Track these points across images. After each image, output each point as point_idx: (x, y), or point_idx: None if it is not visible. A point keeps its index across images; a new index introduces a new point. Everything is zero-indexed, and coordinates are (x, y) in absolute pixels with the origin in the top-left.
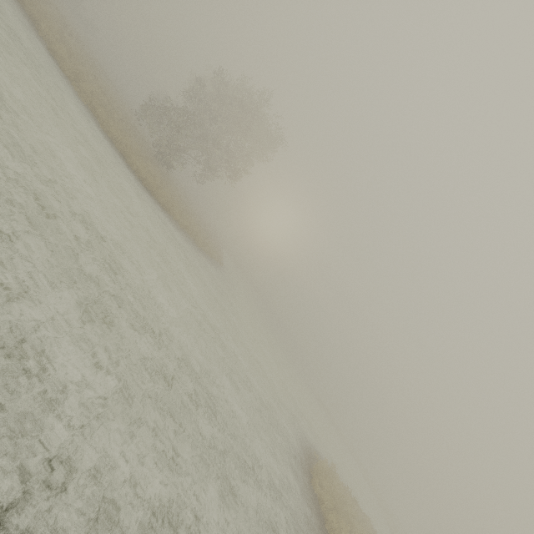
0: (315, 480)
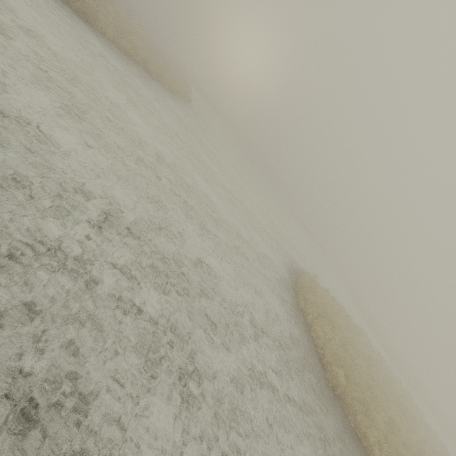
0: (300, 297)
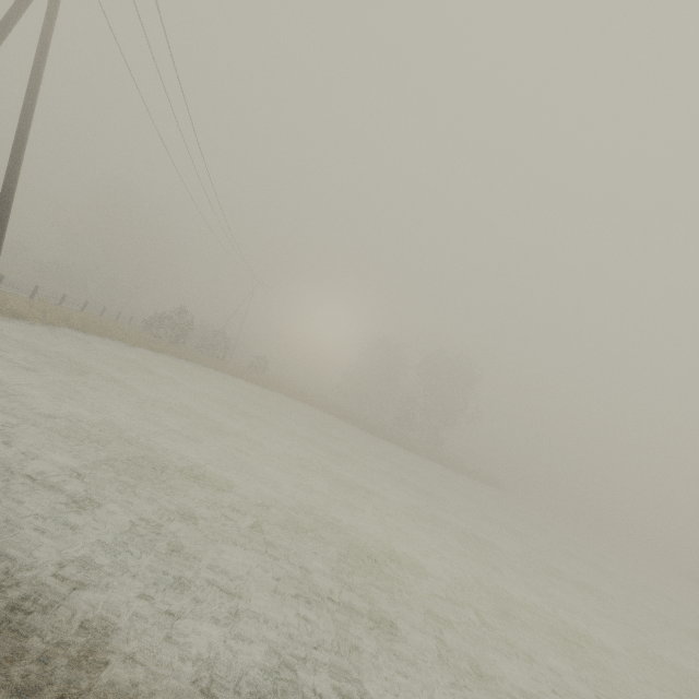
0: None
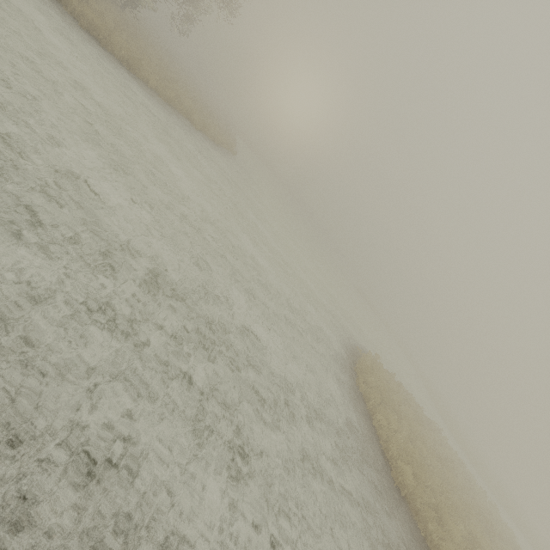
0: (360, 379)
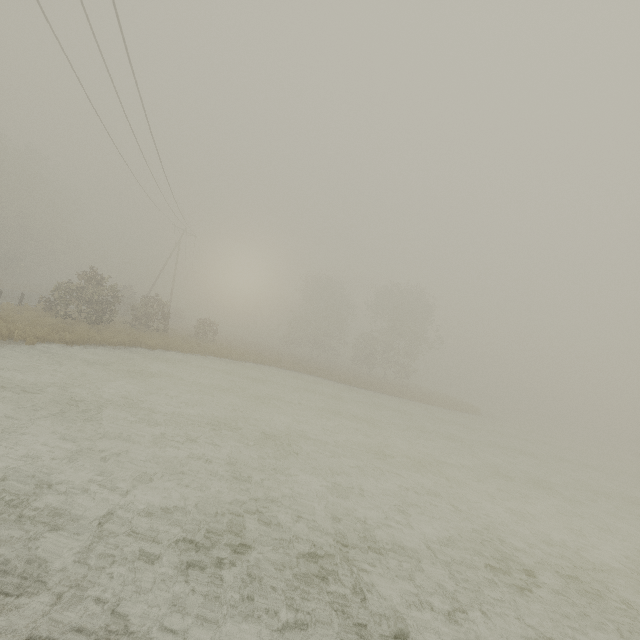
0: None
